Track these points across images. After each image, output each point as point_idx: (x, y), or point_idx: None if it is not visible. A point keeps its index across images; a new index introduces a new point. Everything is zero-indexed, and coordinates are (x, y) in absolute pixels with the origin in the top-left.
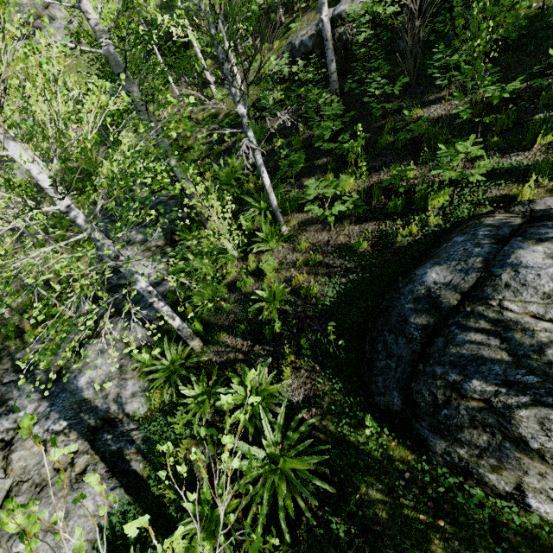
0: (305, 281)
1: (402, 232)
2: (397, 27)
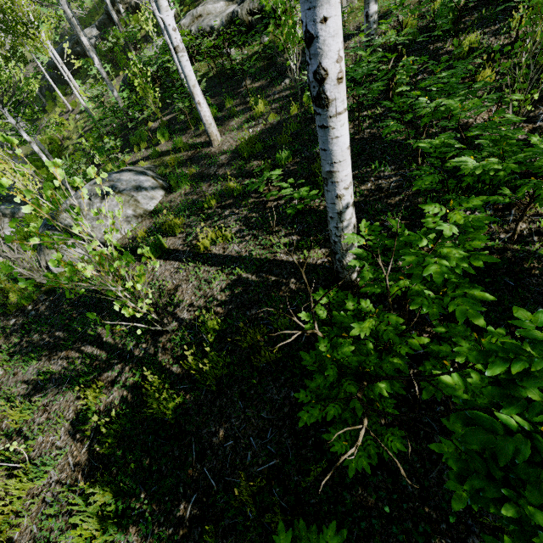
0: None
1: None
2: None
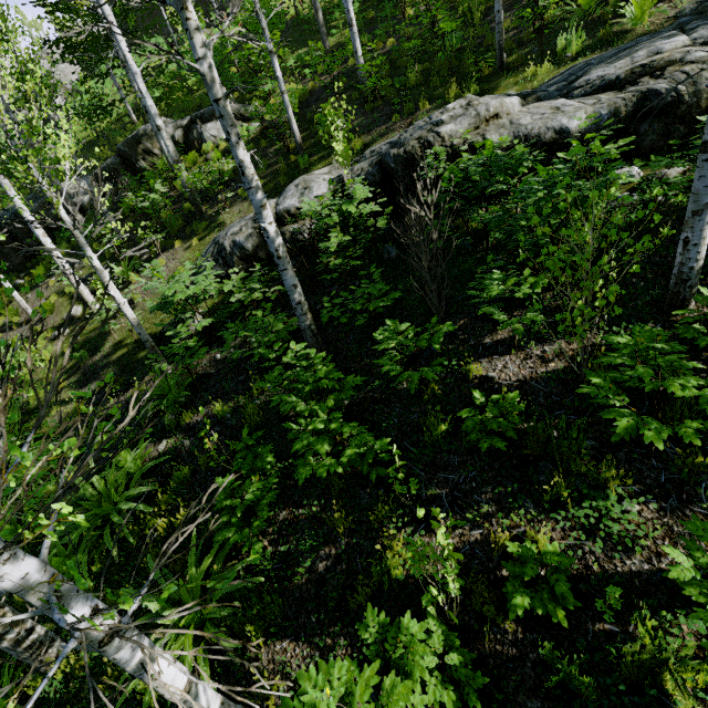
0: None
1: None
2: (375, 225)
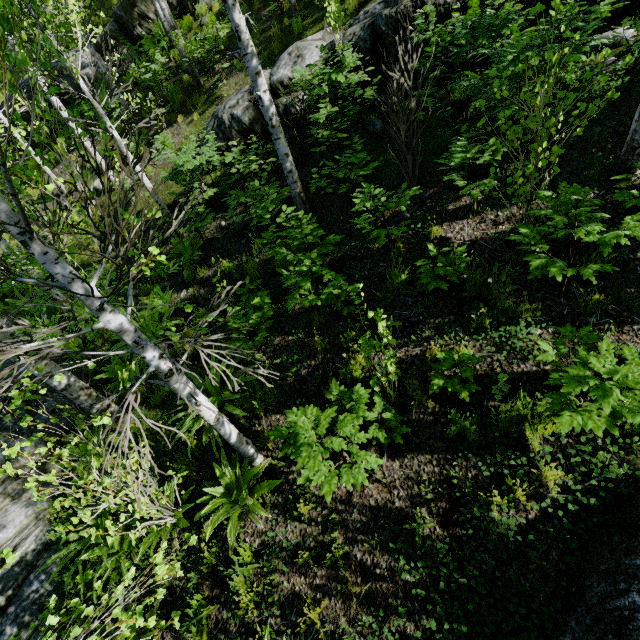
0: (326, 615)
1: (498, 502)
2: (364, 97)
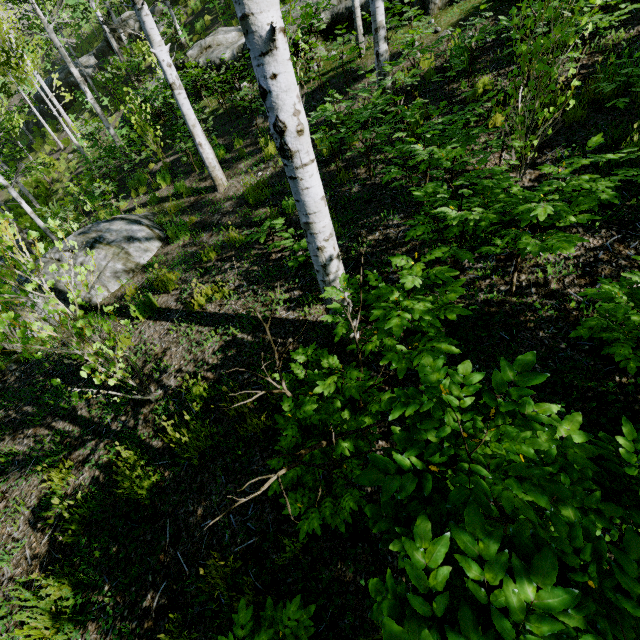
0: None
1: None
2: None
